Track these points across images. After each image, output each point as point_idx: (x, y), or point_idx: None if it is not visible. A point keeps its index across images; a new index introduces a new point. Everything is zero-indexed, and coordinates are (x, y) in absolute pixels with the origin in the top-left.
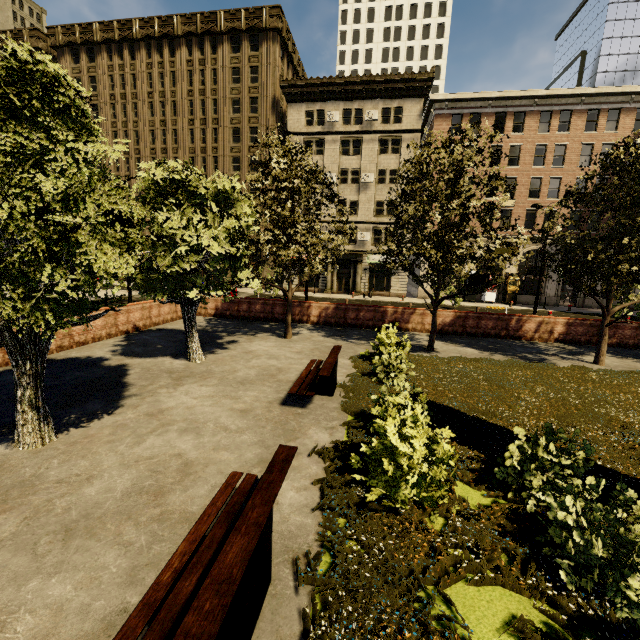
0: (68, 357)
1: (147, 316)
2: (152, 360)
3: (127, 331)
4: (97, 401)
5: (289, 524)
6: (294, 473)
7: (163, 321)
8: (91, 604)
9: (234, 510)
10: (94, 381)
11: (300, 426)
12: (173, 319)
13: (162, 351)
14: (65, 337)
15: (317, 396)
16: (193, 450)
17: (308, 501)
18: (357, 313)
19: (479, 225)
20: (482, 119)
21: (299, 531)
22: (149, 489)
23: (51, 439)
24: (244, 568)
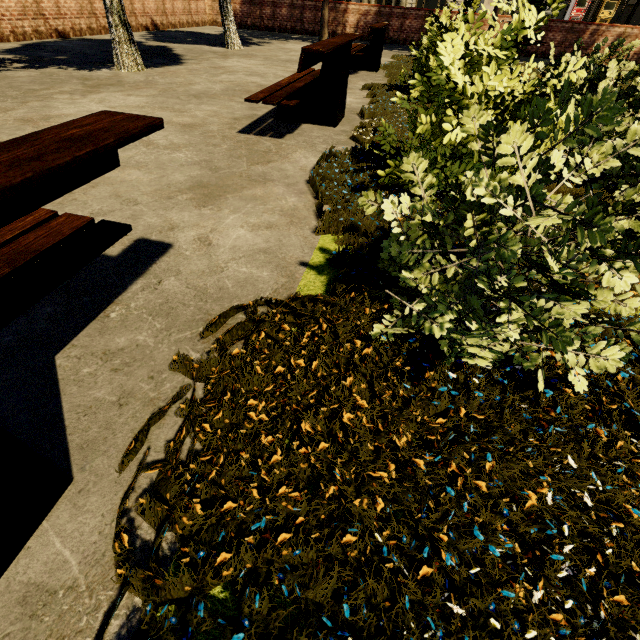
0: (104, 39)
1: (162, 11)
2: (189, 46)
3: (147, 27)
4: (160, 59)
5: (351, 106)
6: (350, 94)
7: (179, 24)
8: (233, 112)
9: (316, 75)
10: (145, 51)
11: (350, 81)
12: (189, 24)
13: (195, 42)
14: (91, 16)
15: (362, 71)
16: (263, 82)
17: (364, 102)
18: (402, 21)
19: None
20: None
21: (359, 108)
22: (240, 90)
23: (142, 68)
24: (343, 42)
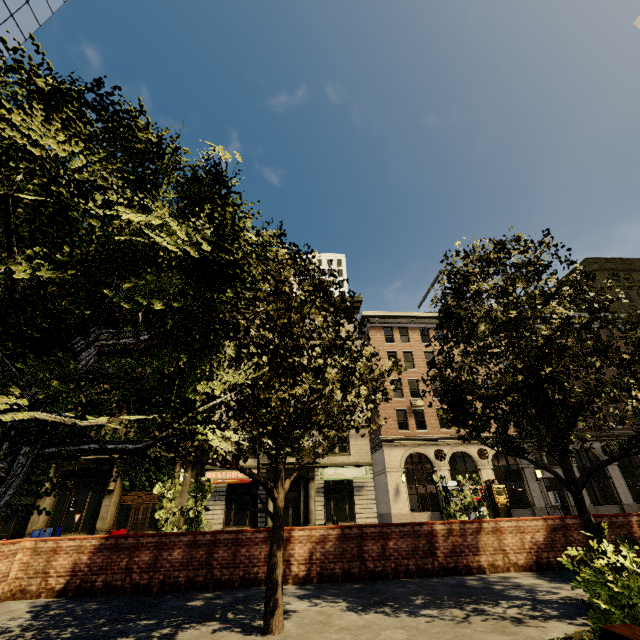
0: None
1: None
2: None
3: None
4: None
5: None
6: None
7: None
8: None
9: None
10: None
11: None
12: None
13: None
14: None
15: None
16: None
17: None
18: (383, 542)
19: (437, 425)
20: (409, 331)
21: None
22: None
23: None
24: None
